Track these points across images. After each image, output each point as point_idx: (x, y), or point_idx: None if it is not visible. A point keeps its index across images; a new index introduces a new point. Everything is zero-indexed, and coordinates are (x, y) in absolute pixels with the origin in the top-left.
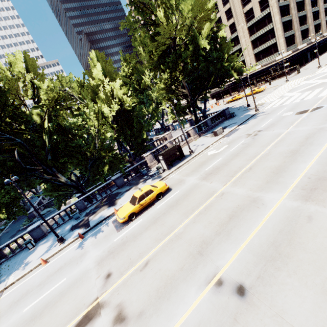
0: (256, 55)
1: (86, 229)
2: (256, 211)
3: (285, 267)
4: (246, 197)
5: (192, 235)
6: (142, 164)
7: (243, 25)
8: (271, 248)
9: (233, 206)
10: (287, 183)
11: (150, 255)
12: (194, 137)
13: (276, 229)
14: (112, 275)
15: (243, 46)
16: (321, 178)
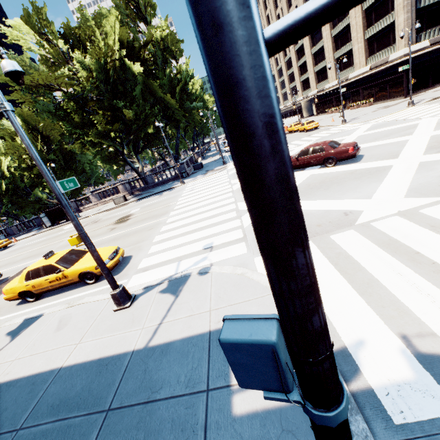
0: (370, 42)
1: None
2: None
3: None
4: None
5: None
6: None
7: None
8: None
9: None
10: None
11: None
12: (123, 194)
13: None
14: None
15: (352, 21)
16: None
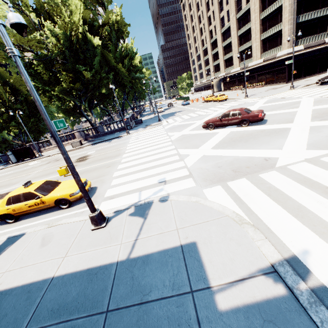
0: (264, 42)
1: None
2: None
3: None
4: None
5: None
6: None
7: None
8: None
9: None
10: None
11: None
12: (78, 139)
13: None
14: None
15: (252, 26)
16: None
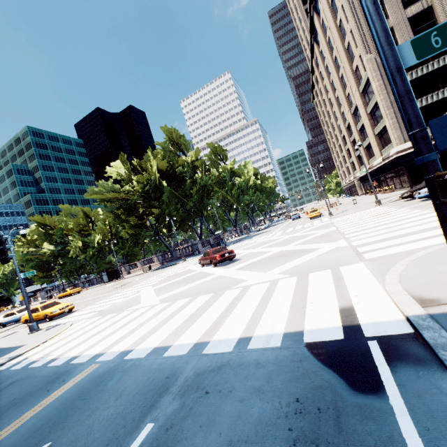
0: (380, 137)
1: None
2: None
3: None
4: None
5: None
6: None
7: (355, 91)
8: None
9: None
10: None
11: None
12: (156, 263)
13: None
14: None
15: (363, 121)
16: None
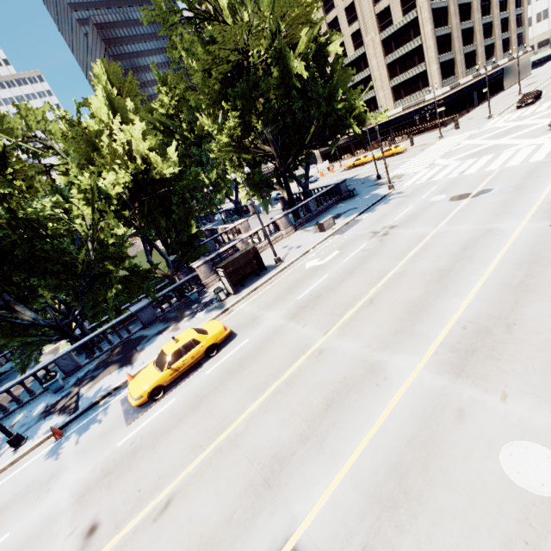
0: (395, 89)
1: (70, 417)
2: (373, 392)
3: (413, 526)
4: (358, 362)
5: (258, 440)
6: (195, 278)
7: (375, 36)
8: (391, 479)
9: (336, 379)
10: (428, 335)
11: (178, 484)
12: (286, 231)
13: (403, 434)
14: (98, 528)
15: (374, 73)
16: (483, 330)
